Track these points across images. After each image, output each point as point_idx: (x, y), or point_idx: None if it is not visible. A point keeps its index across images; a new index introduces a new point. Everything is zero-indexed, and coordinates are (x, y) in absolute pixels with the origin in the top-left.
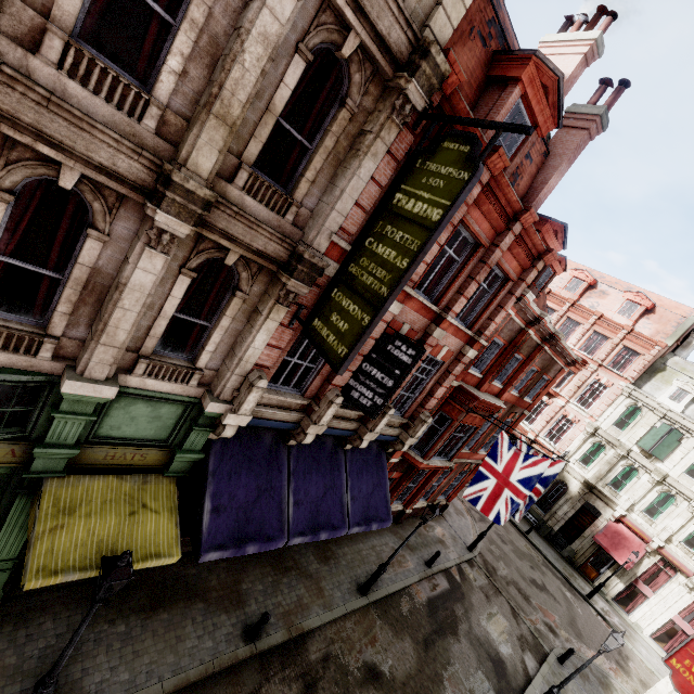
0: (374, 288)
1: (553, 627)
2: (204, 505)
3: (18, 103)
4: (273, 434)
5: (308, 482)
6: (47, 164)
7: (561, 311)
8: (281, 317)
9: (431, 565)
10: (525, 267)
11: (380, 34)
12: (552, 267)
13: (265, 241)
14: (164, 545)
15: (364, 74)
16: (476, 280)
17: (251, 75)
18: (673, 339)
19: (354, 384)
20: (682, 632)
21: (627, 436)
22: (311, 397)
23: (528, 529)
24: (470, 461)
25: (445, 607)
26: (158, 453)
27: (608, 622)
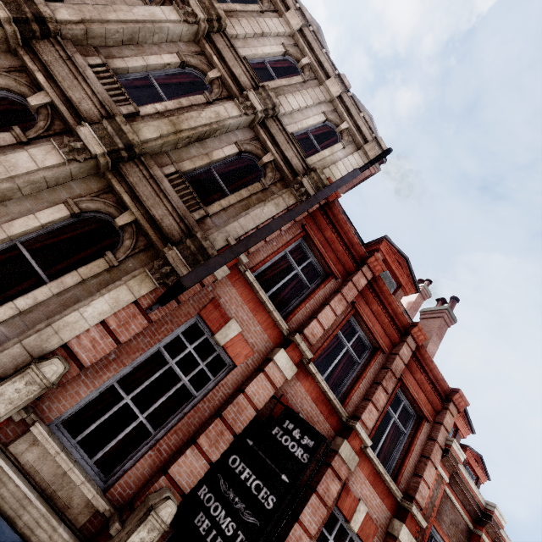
0: None
1: None
2: None
3: (49, 52)
4: None
5: None
6: (32, 87)
7: None
8: (142, 292)
9: None
10: (436, 406)
11: (286, 156)
12: (470, 466)
13: (164, 213)
14: None
15: (275, 176)
16: (383, 387)
17: (202, 120)
18: None
19: (206, 496)
20: None
21: None
22: (119, 505)
23: None
24: None
25: None
26: None
27: None
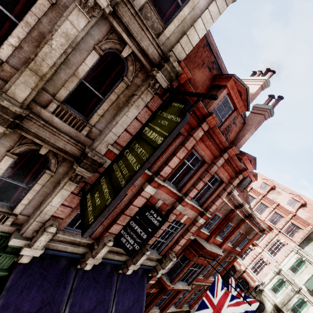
0: (119, 180)
1: None
2: None
3: None
4: (69, 259)
5: (84, 297)
6: None
7: (258, 199)
8: (72, 188)
9: None
10: (232, 176)
11: (142, 48)
12: (250, 177)
13: (64, 143)
14: None
15: (135, 67)
16: (203, 180)
17: (56, 52)
18: None
19: (123, 233)
20: None
21: (298, 278)
22: (96, 238)
23: None
24: (204, 283)
25: None
26: None
27: None
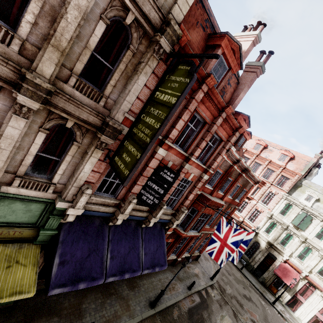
0: (143, 139)
1: (255, 321)
2: (54, 261)
3: None
4: (101, 219)
5: (119, 245)
6: None
7: (252, 159)
8: (99, 155)
9: (190, 289)
10: (230, 134)
11: (144, 13)
12: (244, 136)
13: (87, 115)
14: (26, 286)
15: (139, 33)
16: (205, 140)
17: (71, 25)
18: (304, 172)
19: (143, 192)
20: (321, 322)
21: (286, 218)
22: (121, 199)
23: (241, 267)
24: (210, 232)
25: (197, 313)
26: (30, 231)
27: (284, 317)
